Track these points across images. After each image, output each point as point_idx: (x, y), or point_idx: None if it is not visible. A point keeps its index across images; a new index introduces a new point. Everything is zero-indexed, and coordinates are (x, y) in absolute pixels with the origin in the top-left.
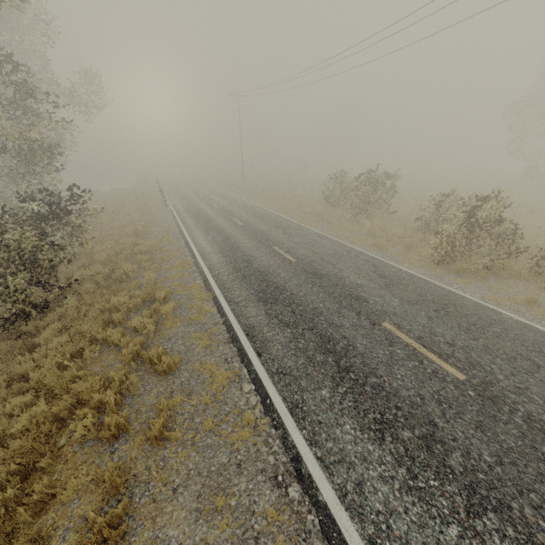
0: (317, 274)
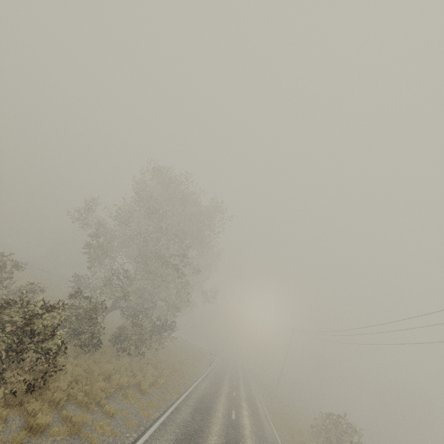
0: (234, 427)
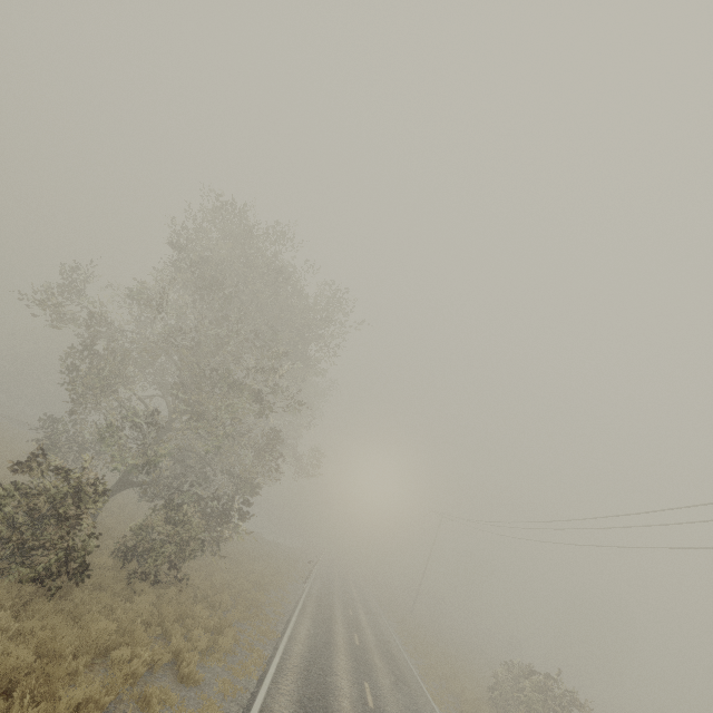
0: None
